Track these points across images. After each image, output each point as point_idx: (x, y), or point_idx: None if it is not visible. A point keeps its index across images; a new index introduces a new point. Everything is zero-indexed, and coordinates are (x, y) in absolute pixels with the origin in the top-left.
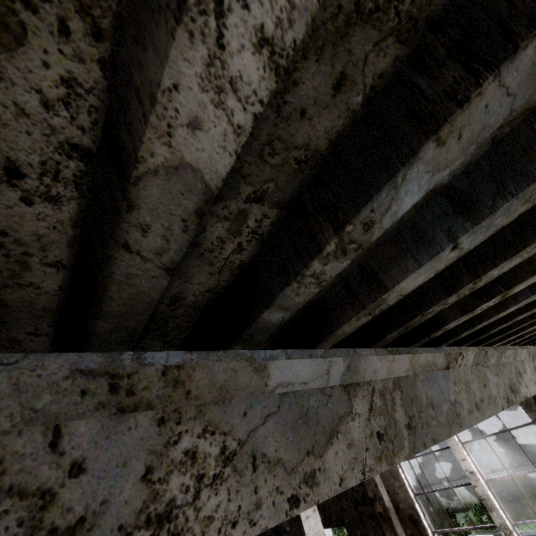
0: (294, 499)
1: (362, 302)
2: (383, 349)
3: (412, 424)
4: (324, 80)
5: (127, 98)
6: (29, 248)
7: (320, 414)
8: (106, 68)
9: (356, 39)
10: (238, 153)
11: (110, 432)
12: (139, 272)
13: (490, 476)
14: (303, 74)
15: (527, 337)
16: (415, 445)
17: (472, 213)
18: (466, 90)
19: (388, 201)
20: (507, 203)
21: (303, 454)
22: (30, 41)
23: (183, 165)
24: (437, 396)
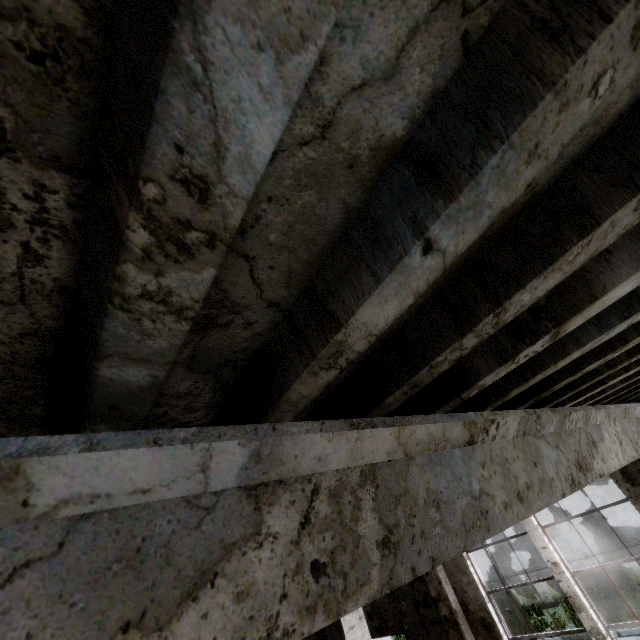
0: None
1: (311, 348)
2: (341, 421)
3: (392, 538)
4: None
5: None
6: None
7: (176, 546)
8: None
9: None
10: None
11: None
12: None
13: (583, 562)
14: None
15: (611, 394)
16: (394, 574)
17: (444, 182)
18: None
19: (204, 124)
20: (495, 157)
21: (111, 631)
22: None
23: None
24: (448, 488)
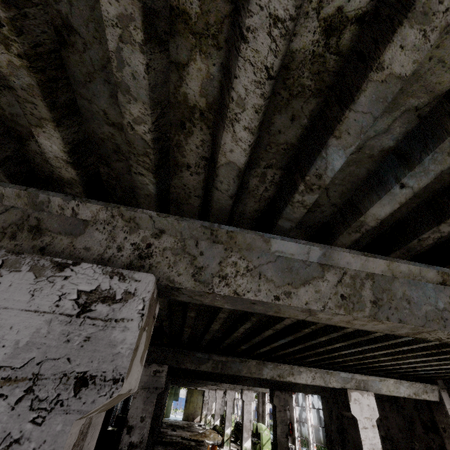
0: (277, 297)
1: (348, 223)
2: (359, 252)
3: (378, 302)
4: (285, 119)
5: (216, 144)
6: (191, 190)
7: (299, 271)
8: (211, 135)
9: (294, 103)
10: (246, 156)
11: (210, 247)
12: (221, 198)
13: None
14: (275, 120)
15: None
16: (377, 315)
17: (409, 163)
18: (340, 116)
19: (323, 164)
20: (429, 156)
21: (285, 283)
22: (194, 134)
23: (230, 162)
24: (418, 298)
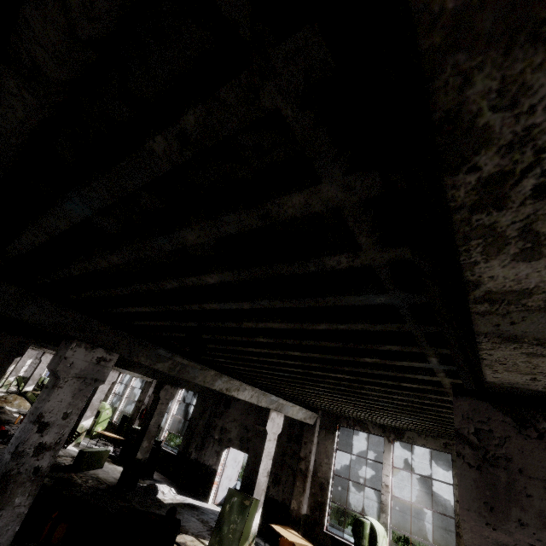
0: None
1: None
2: None
3: None
4: None
5: None
6: None
7: None
8: None
9: None
10: None
11: None
12: None
13: (363, 499)
14: None
15: None
16: None
17: None
18: None
19: None
20: None
21: None
22: None
23: None
24: None
